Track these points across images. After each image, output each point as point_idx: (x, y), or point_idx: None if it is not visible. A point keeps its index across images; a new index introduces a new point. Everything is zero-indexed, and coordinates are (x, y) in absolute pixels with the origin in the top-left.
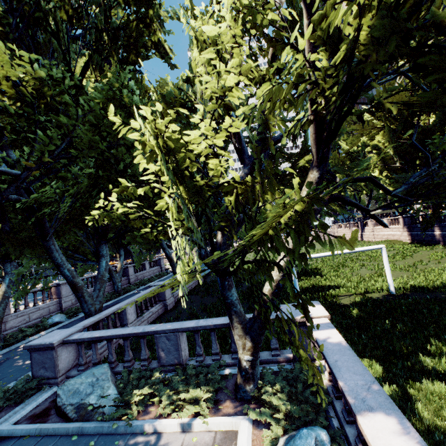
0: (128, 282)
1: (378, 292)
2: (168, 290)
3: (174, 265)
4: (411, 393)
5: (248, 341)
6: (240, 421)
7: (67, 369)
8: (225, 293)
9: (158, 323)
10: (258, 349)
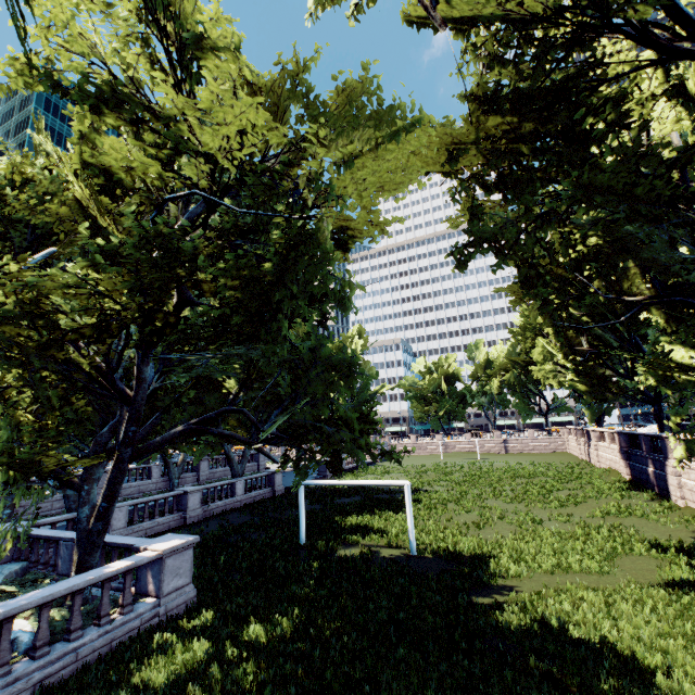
0: (197, 480)
1: (404, 548)
2: (195, 499)
3: (233, 467)
4: (172, 644)
5: (78, 559)
6: (30, 626)
7: (5, 561)
8: (78, 509)
9: (150, 536)
10: (84, 568)
